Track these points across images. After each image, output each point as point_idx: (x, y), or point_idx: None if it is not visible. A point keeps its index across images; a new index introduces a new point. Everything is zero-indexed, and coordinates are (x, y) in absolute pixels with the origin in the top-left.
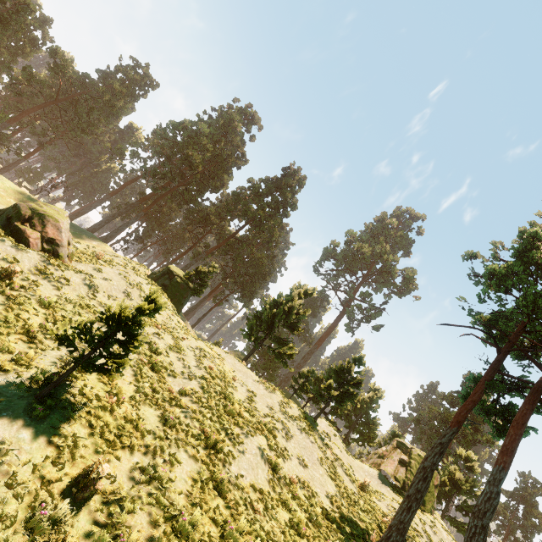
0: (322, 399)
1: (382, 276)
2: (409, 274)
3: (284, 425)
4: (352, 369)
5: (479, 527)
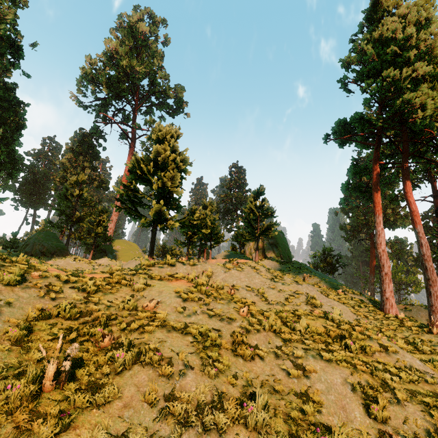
0: (250, 241)
1: (156, 98)
2: (180, 92)
3: (307, 294)
4: (266, 203)
5: (432, 265)
